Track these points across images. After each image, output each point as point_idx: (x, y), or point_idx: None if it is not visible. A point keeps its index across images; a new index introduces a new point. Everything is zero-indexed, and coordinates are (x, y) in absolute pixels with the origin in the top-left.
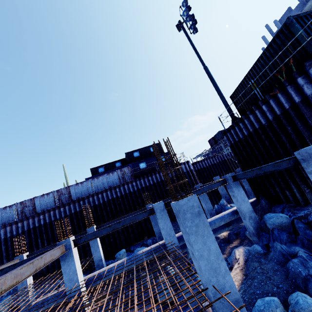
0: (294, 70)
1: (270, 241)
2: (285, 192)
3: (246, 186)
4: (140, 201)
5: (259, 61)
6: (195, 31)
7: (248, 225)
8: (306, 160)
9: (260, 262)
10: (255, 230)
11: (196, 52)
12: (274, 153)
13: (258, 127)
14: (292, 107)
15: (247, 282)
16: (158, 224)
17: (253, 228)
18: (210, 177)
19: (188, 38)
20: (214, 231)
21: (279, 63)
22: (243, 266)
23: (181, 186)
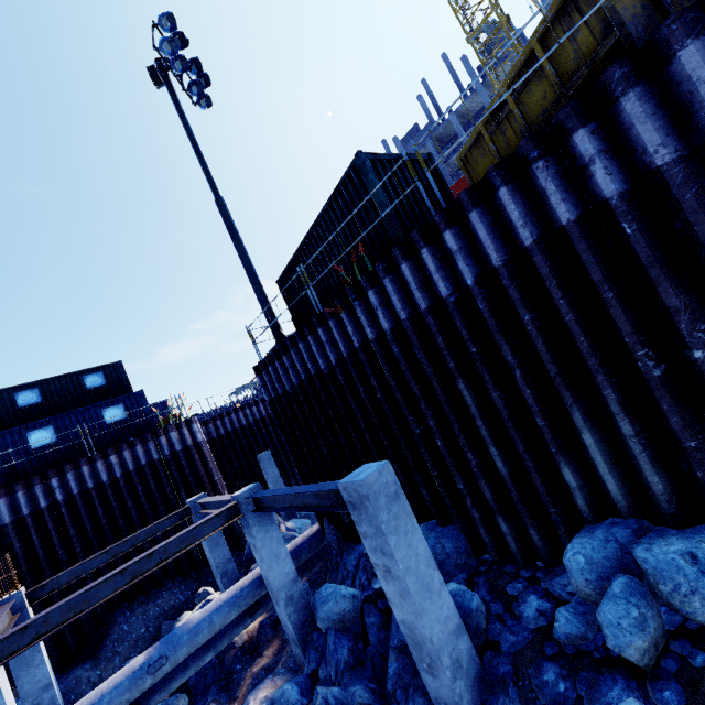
0: (370, 267)
1: (323, 661)
2: None
3: None
4: (5, 565)
5: (319, 224)
6: (206, 103)
7: (285, 620)
8: (357, 507)
9: None
10: (298, 632)
11: (198, 156)
12: (342, 435)
13: (314, 373)
14: (364, 345)
15: None
16: (35, 659)
17: (293, 629)
18: (257, 448)
19: (181, 113)
20: (214, 641)
21: (343, 246)
22: None
23: (165, 493)
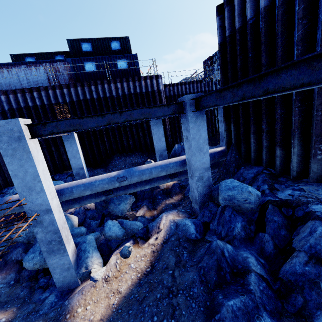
0: None
1: (214, 220)
2: (274, 150)
3: (221, 128)
4: None
5: None
6: None
7: (193, 188)
8: None
9: (179, 258)
10: (200, 197)
11: None
12: None
13: None
14: None
15: (142, 290)
16: (77, 156)
17: (198, 194)
18: None
19: None
20: (150, 181)
21: None
22: (158, 248)
23: None
